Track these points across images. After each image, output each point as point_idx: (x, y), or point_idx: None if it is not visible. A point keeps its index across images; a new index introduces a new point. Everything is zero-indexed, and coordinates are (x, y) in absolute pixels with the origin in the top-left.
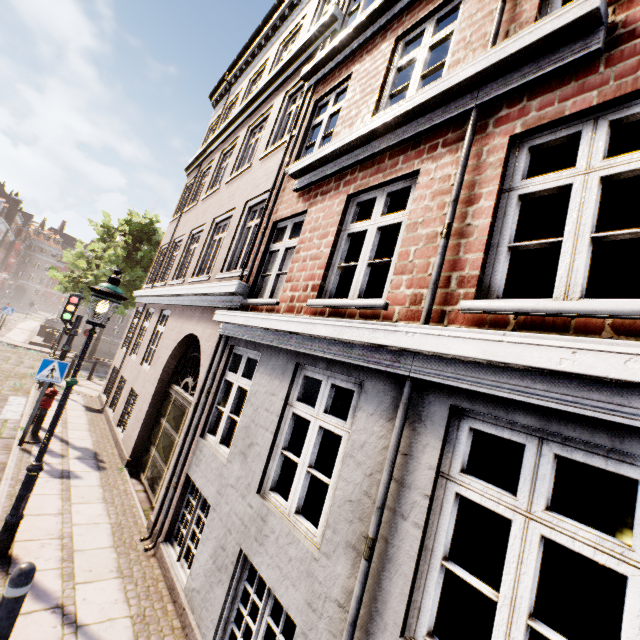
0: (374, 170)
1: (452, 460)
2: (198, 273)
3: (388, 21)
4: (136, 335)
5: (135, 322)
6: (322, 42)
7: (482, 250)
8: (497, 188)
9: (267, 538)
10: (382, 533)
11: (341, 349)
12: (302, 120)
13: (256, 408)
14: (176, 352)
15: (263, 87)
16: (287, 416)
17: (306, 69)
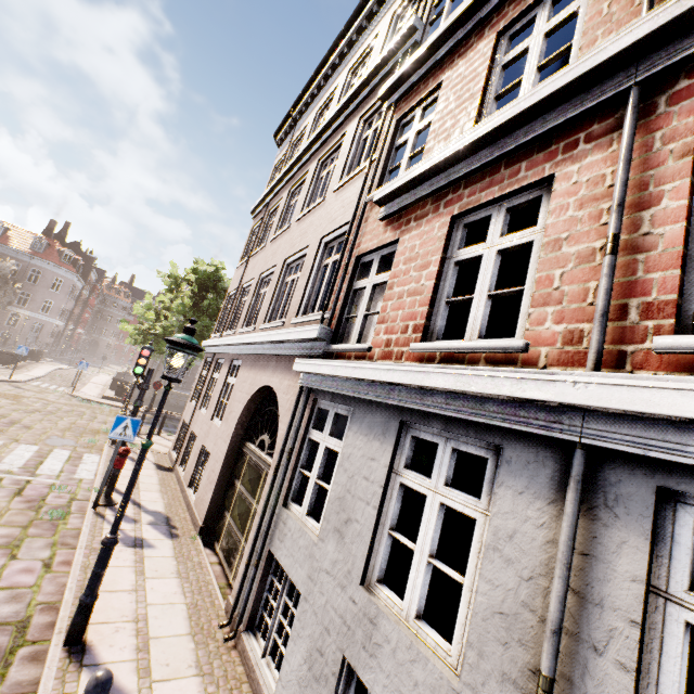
0: (485, 183)
1: (670, 570)
2: (270, 319)
3: (485, 16)
4: (205, 387)
5: (204, 373)
6: (400, 57)
7: (677, 266)
8: (689, 181)
9: (379, 648)
10: (561, 670)
11: (465, 404)
12: (383, 142)
13: (351, 475)
14: (249, 406)
15: (333, 116)
16: (393, 487)
17: (385, 87)
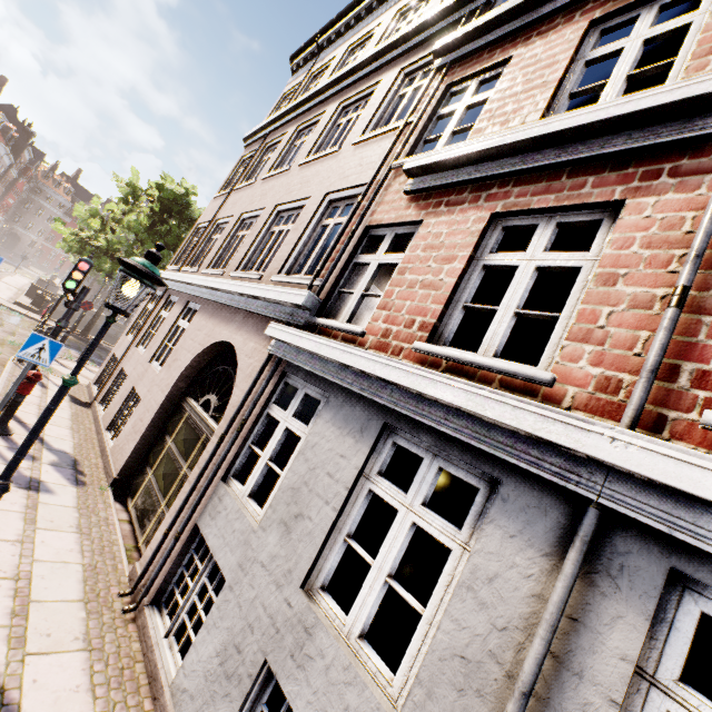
0: (541, 187)
1: (663, 655)
2: (244, 267)
3: None
4: (149, 324)
5: (149, 307)
6: (467, 13)
7: None
8: None
9: (311, 661)
10: None
11: (469, 426)
12: (426, 105)
13: (313, 467)
14: (200, 358)
15: (371, 56)
16: (360, 492)
17: (443, 41)
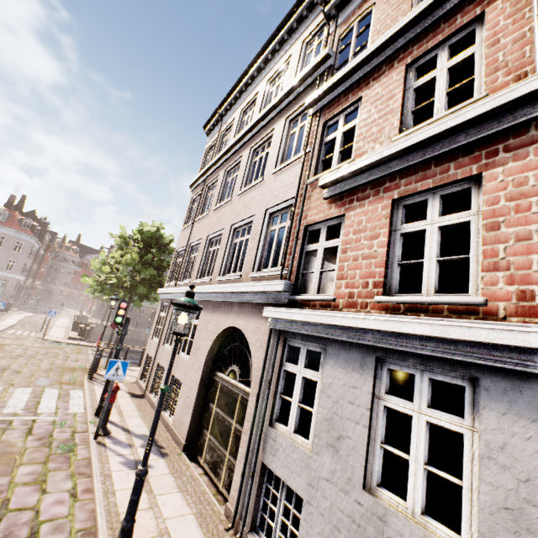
0: (419, 176)
1: None
2: (224, 272)
3: (393, 53)
4: (166, 327)
5: (162, 315)
6: (318, 76)
7: None
8: None
9: None
10: None
11: (440, 345)
12: (314, 139)
13: (336, 400)
14: (215, 343)
15: (262, 116)
16: (377, 409)
17: (311, 98)
